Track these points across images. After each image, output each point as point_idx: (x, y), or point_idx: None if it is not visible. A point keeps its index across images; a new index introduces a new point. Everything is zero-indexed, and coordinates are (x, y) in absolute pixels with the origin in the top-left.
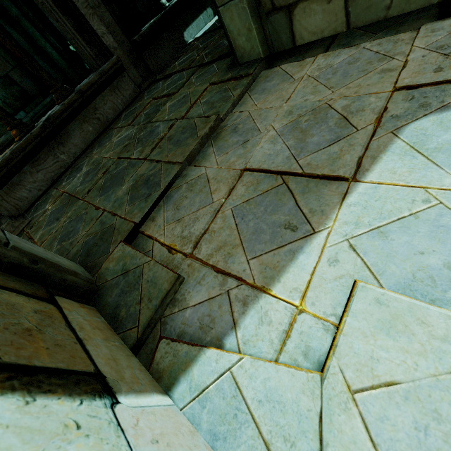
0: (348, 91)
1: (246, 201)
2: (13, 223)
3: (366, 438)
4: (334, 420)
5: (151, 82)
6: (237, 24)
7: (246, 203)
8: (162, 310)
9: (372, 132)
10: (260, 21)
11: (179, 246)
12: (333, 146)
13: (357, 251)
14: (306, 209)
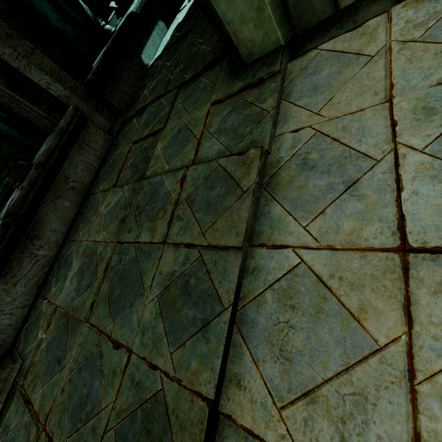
0: None
1: None
2: None
3: None
4: None
5: (122, 122)
6: (239, 6)
7: None
8: None
9: None
10: None
11: None
12: None
13: None
14: None
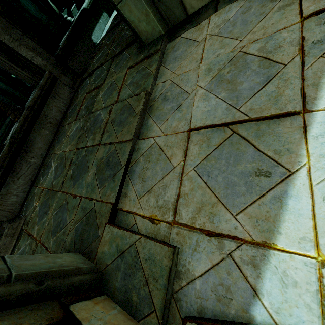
0: (255, 35)
1: (205, 158)
2: (13, 226)
3: None
4: None
5: (80, 81)
6: (136, 13)
7: (205, 160)
8: (171, 287)
9: (300, 63)
10: (154, 5)
11: (160, 217)
12: (268, 86)
13: None
14: (269, 152)
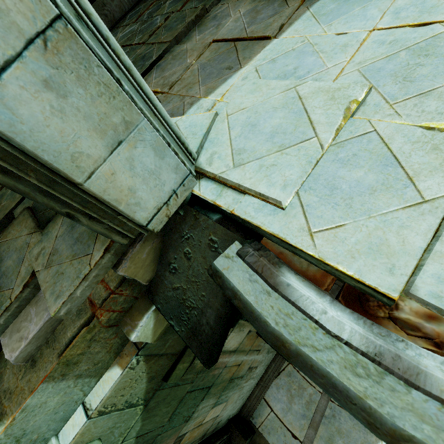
0: None
1: (209, 59)
2: None
3: (226, 127)
4: (216, 126)
5: None
6: None
7: (208, 61)
8: None
9: (297, 9)
10: None
11: (160, 89)
12: (271, 19)
13: (258, 72)
14: (241, 58)
